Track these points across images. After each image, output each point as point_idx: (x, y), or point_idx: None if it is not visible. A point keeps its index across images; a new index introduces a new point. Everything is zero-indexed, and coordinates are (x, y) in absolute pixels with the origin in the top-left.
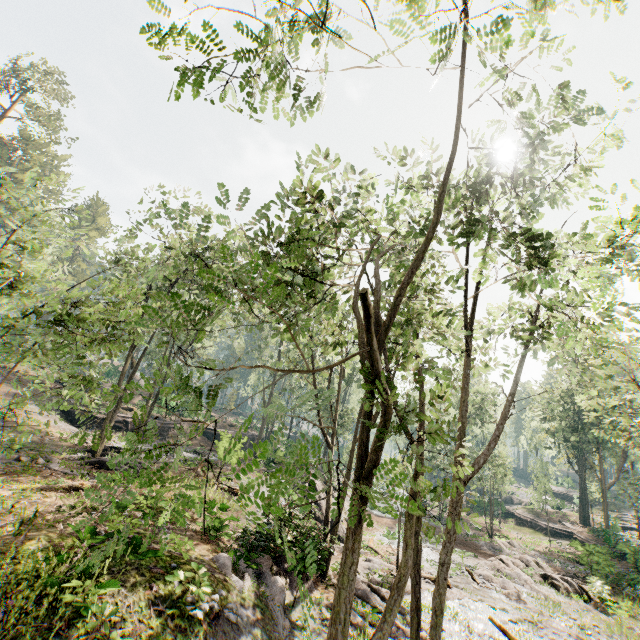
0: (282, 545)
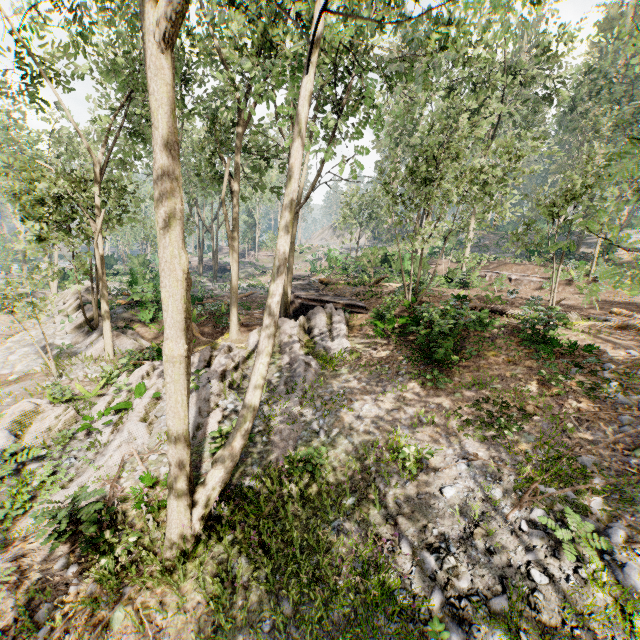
0: None
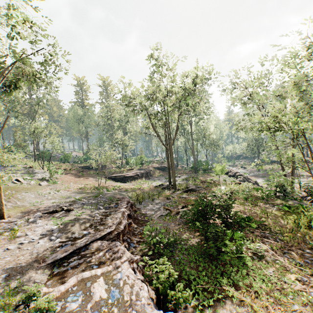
0: (294, 192)
